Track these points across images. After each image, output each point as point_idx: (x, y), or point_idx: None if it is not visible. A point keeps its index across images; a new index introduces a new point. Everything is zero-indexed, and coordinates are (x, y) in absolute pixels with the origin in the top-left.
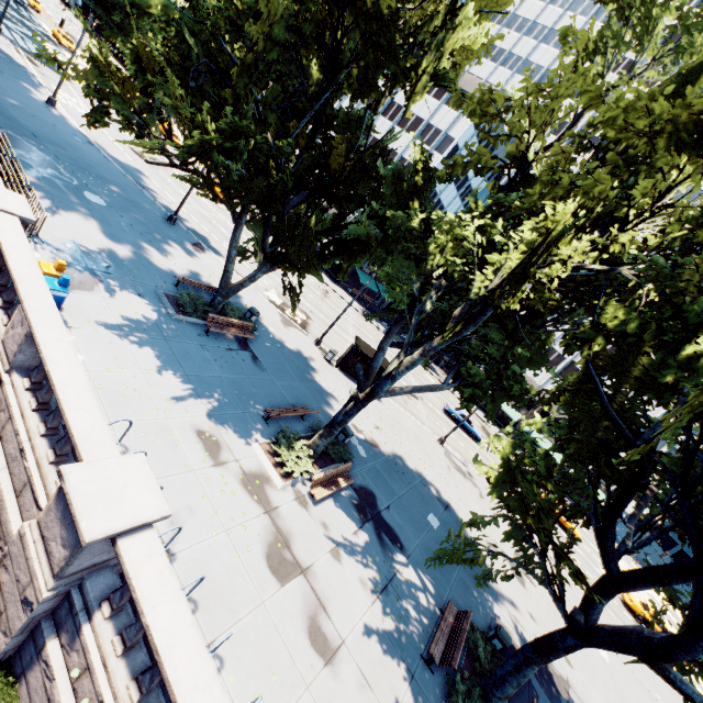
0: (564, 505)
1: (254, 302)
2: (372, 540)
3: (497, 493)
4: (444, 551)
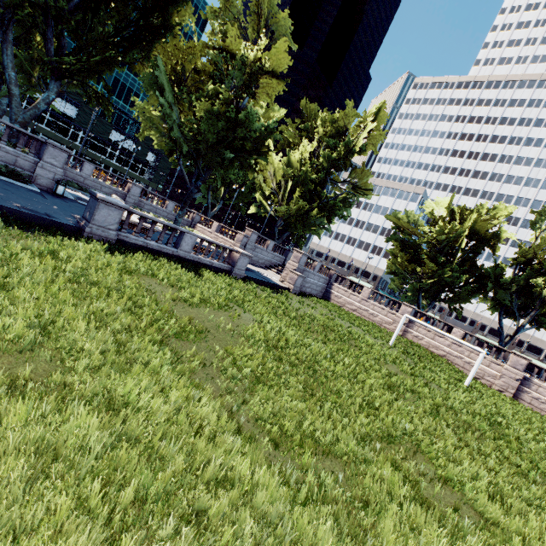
0: None
1: None
2: None
3: None
4: None
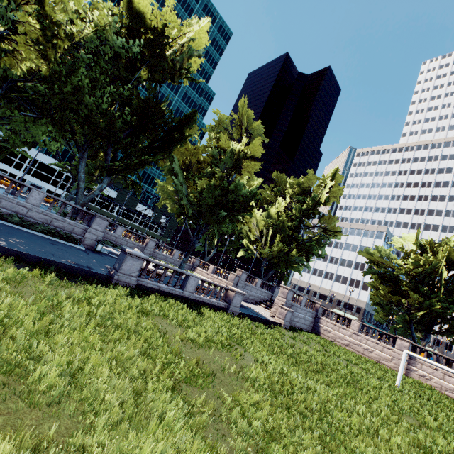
0: None
1: None
2: None
3: None
4: None
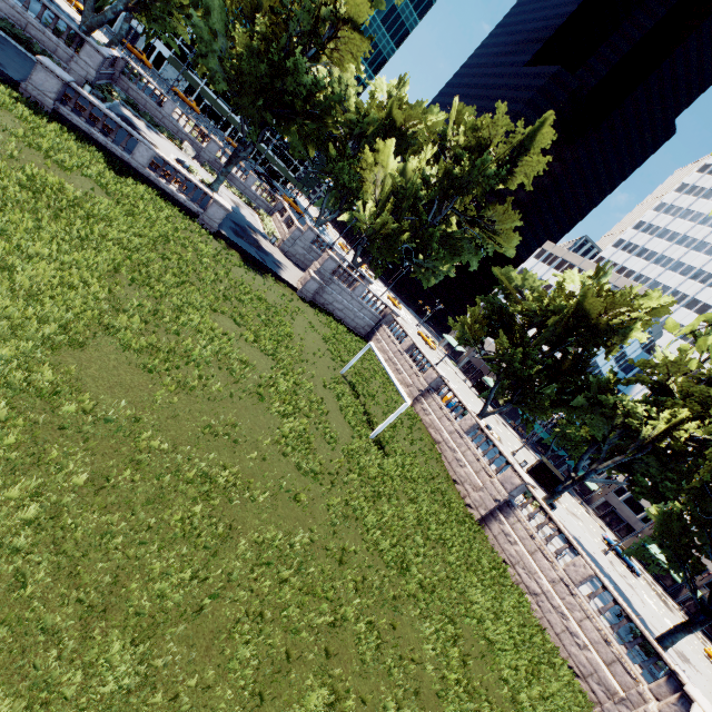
0: (693, 544)
1: None
2: None
3: (656, 528)
4: (628, 550)
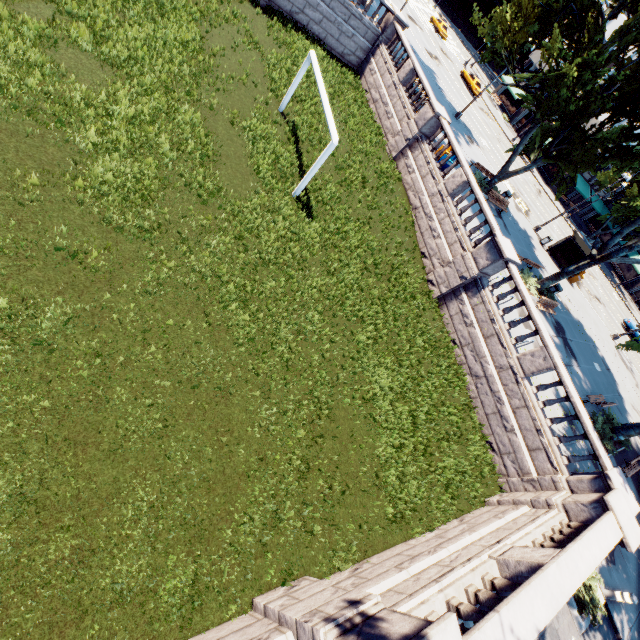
0: None
1: (500, 188)
2: (561, 346)
3: None
4: (629, 343)
